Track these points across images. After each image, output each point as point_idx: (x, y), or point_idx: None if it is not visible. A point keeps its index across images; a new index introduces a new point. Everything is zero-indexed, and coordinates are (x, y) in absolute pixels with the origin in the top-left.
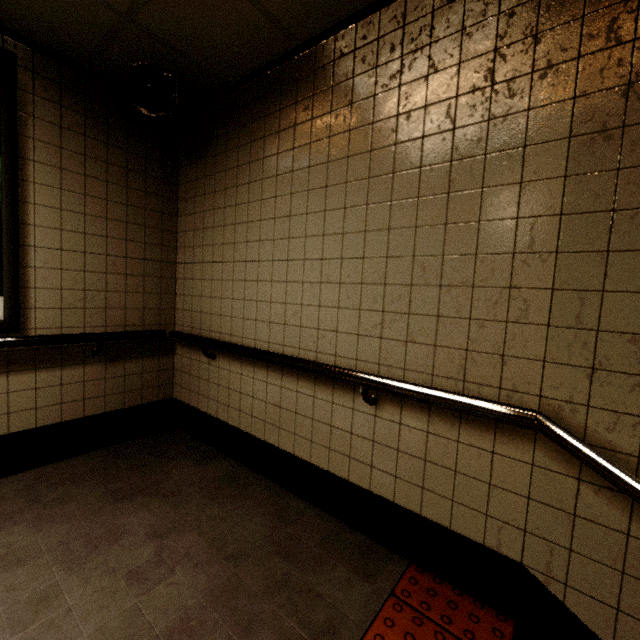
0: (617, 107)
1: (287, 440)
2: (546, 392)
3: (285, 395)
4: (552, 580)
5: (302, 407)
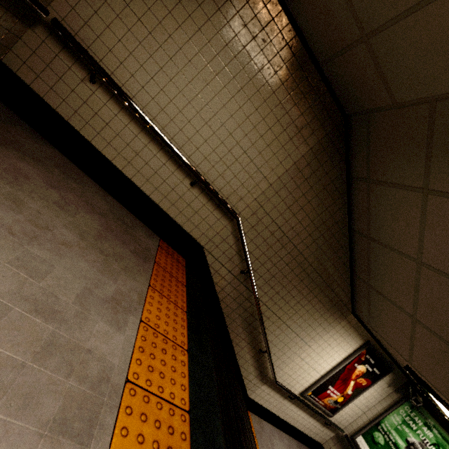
0: (303, 167)
1: (131, 171)
2: (242, 213)
3: (146, 151)
4: (207, 252)
5: (153, 164)
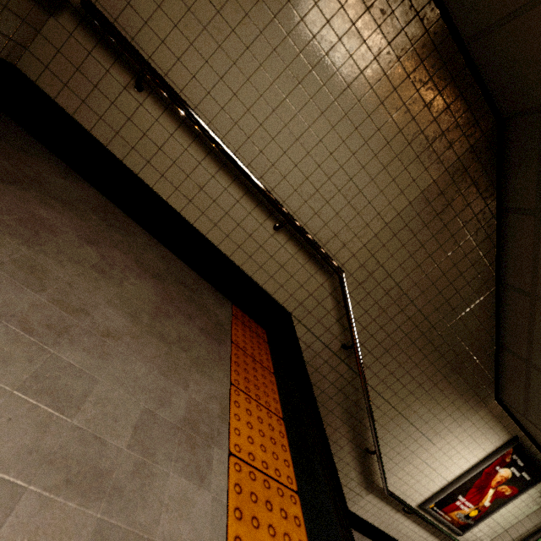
0: (434, 197)
1: (193, 213)
2: (345, 265)
3: (213, 184)
4: (297, 320)
5: (223, 201)
